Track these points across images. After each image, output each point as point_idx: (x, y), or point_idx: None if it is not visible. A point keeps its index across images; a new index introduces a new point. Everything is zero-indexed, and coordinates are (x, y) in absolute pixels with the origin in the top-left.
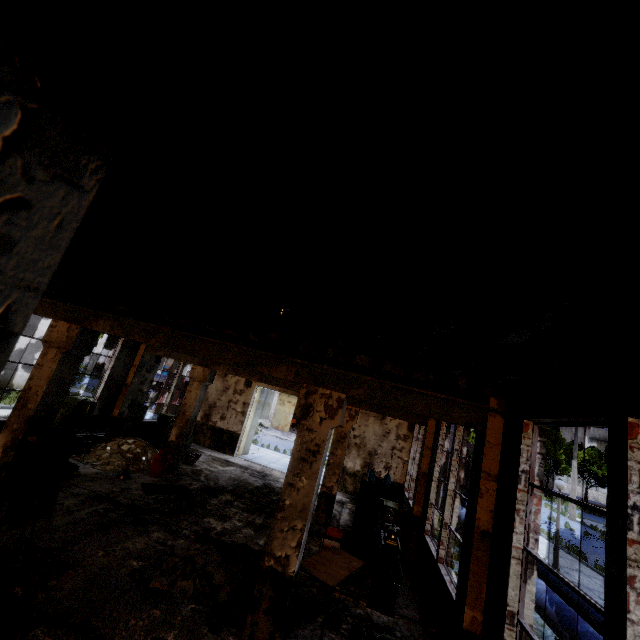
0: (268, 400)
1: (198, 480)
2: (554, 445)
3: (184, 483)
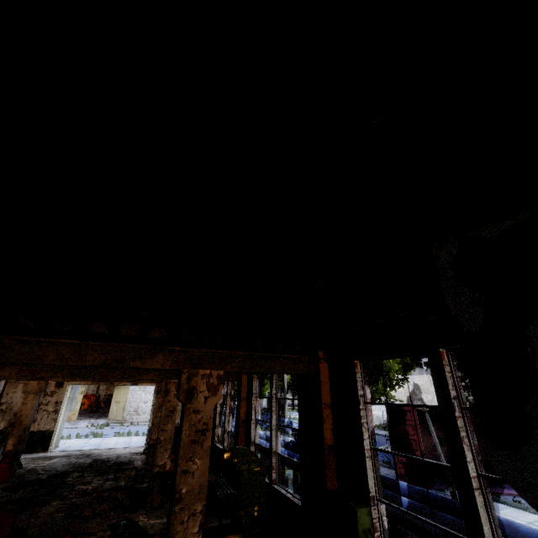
0: (75, 394)
1: (41, 474)
2: None
3: (32, 479)
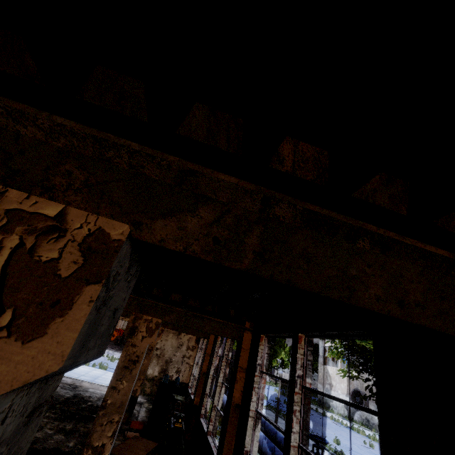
0: None
1: None
2: (280, 348)
3: None
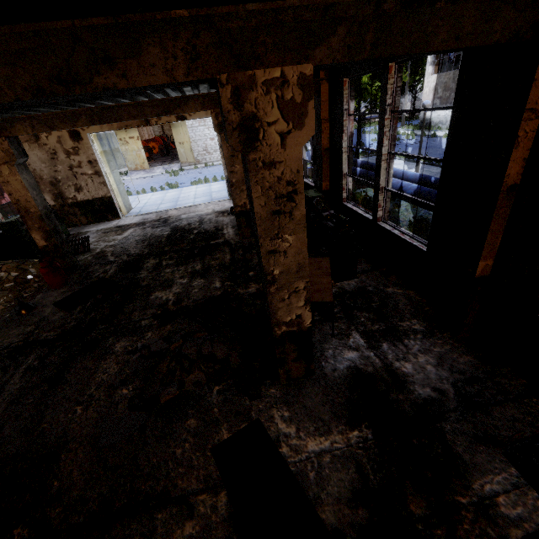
0: (113, 146)
1: (109, 263)
2: None
3: (98, 275)
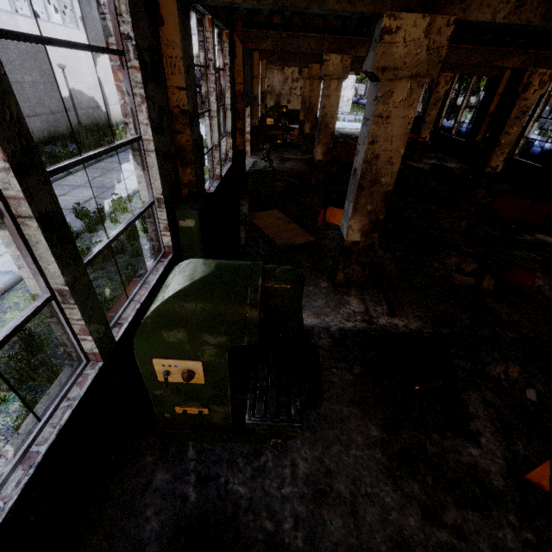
0: None
1: None
2: None
3: None
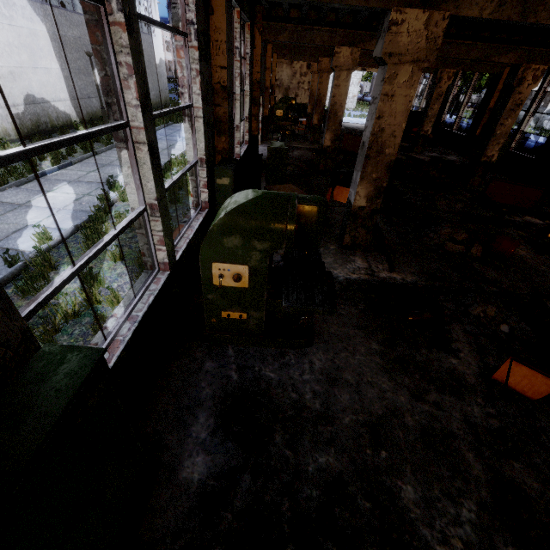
0: None
1: None
2: None
3: None
